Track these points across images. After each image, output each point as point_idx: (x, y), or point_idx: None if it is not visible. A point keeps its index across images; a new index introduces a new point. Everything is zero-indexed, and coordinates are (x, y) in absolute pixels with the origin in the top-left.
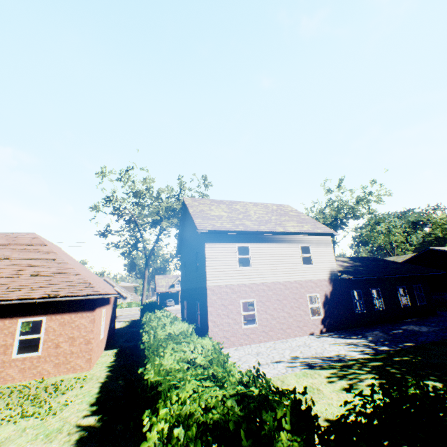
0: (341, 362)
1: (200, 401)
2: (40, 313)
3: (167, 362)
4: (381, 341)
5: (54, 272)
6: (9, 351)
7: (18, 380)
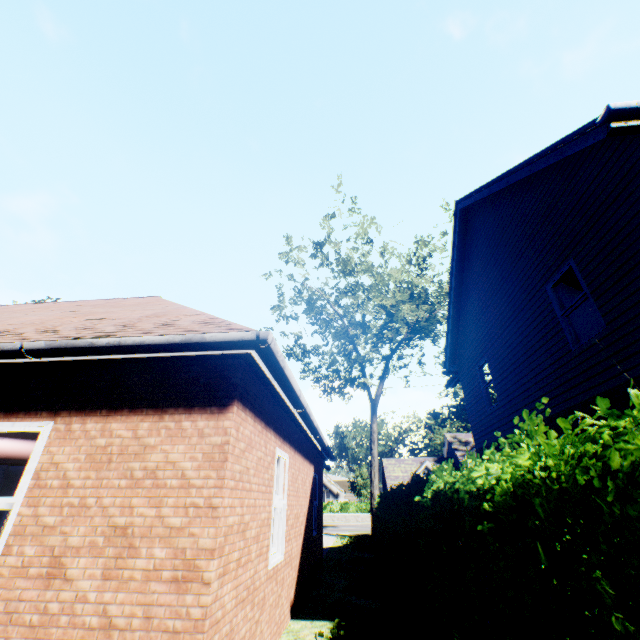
0: None
1: None
2: (37, 408)
3: None
4: None
5: (144, 315)
6: None
7: None
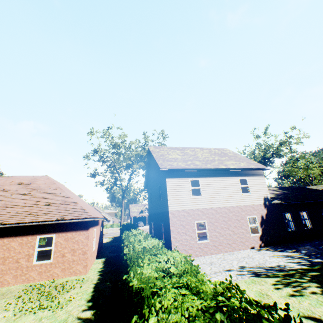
0: (282, 272)
1: (182, 310)
2: (51, 232)
3: (146, 271)
4: (314, 254)
5: (60, 202)
6: (31, 259)
7: (37, 280)
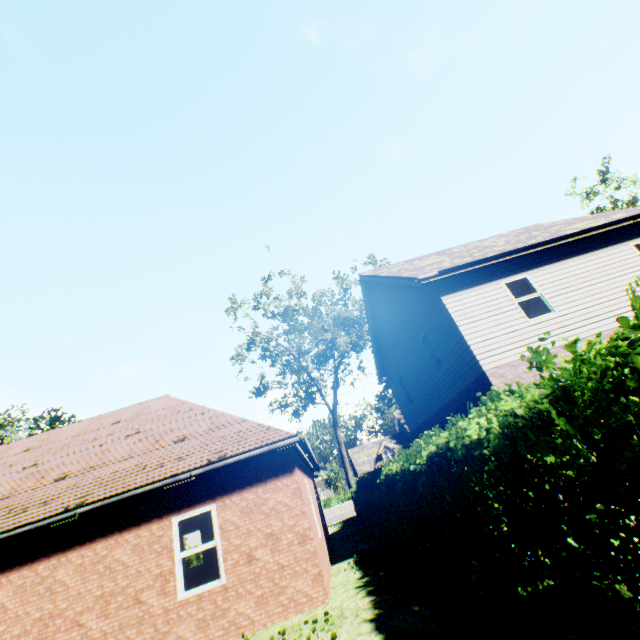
0: None
1: None
2: (203, 500)
3: None
4: None
5: (206, 428)
6: (170, 587)
7: None
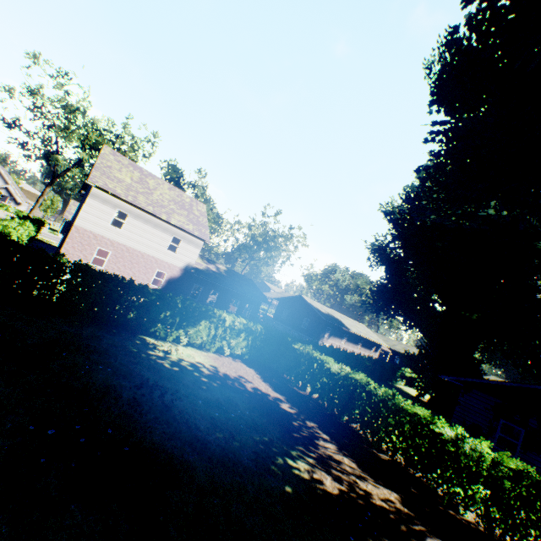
0: None
1: None
2: None
3: None
4: None
5: None
6: None
7: None
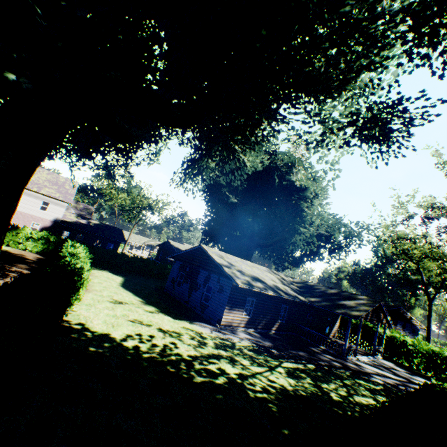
0: None
1: None
2: None
3: None
4: None
5: None
6: None
7: None
